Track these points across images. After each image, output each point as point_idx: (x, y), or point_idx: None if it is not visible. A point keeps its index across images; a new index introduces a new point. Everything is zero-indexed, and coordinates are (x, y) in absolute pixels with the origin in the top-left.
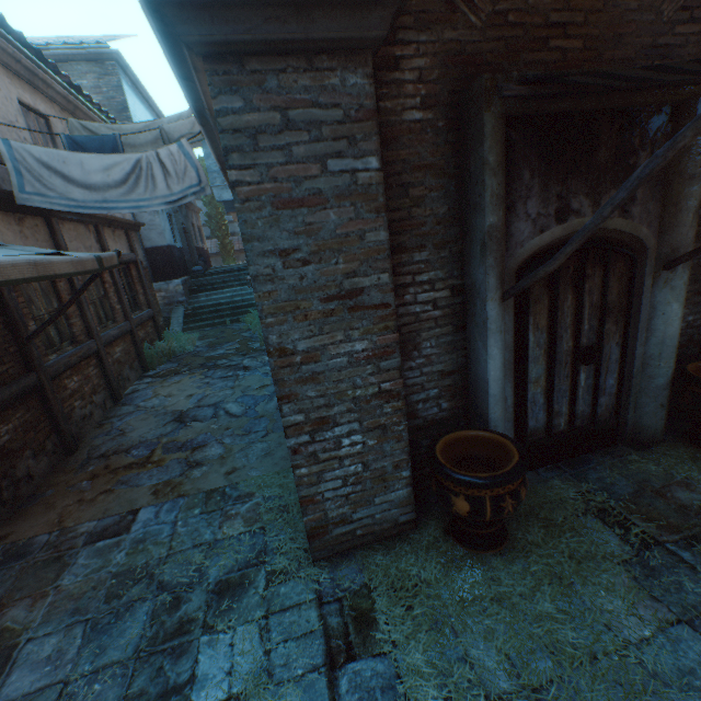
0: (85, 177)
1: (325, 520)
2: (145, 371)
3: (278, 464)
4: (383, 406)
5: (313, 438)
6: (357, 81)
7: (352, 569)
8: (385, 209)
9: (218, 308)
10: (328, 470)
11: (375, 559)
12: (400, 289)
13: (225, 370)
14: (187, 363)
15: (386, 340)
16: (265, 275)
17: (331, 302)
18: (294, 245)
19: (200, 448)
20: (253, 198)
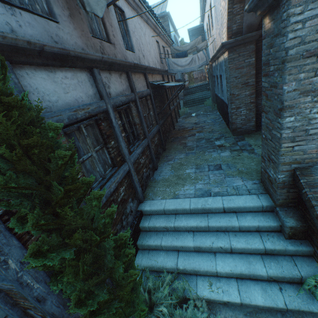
0: (181, 64)
1: (236, 127)
2: (179, 117)
3: (223, 128)
4: (250, 105)
5: (236, 111)
6: (252, 46)
7: (240, 136)
8: (255, 67)
9: (194, 100)
10: (238, 117)
11: (245, 135)
12: (257, 82)
13: (202, 115)
14: (190, 115)
15: (252, 91)
16: (232, 81)
17: (242, 85)
18: (237, 76)
19: (204, 127)
20: (232, 69)
